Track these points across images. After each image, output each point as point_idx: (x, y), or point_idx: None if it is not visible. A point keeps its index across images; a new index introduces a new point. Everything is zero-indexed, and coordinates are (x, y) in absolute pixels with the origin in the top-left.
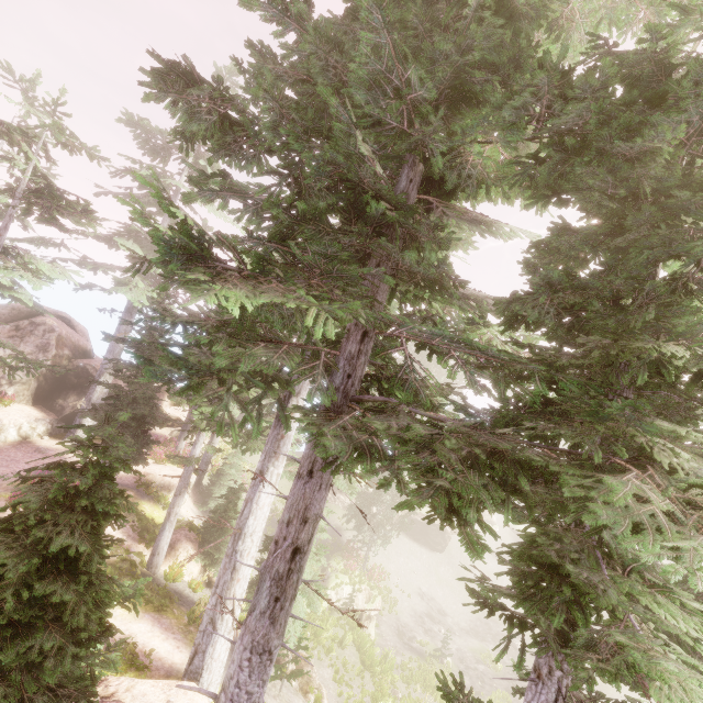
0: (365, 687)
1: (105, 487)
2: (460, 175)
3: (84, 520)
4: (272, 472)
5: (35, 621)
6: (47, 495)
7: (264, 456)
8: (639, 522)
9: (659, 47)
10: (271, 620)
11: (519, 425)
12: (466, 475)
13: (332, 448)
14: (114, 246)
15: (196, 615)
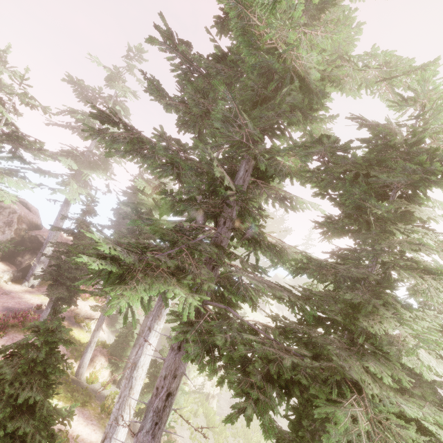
0: (209, 441)
1: (53, 356)
2: (276, 169)
3: (39, 379)
4: (156, 328)
5: (7, 442)
6: (16, 368)
7: (151, 318)
8: (351, 440)
9: (389, 122)
10: (153, 435)
11: (298, 342)
12: (265, 388)
13: (192, 353)
14: (58, 160)
15: (105, 407)
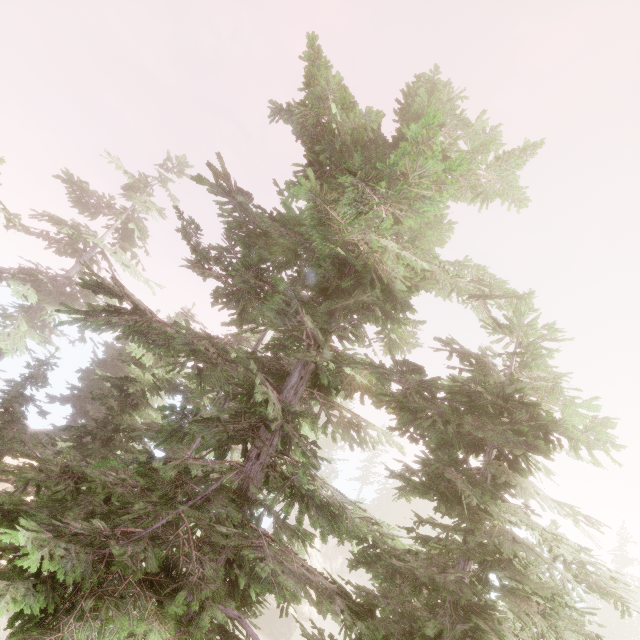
0: None
1: None
2: (342, 380)
3: None
4: None
5: None
6: None
7: None
8: None
9: (483, 353)
10: None
11: None
12: None
13: None
14: (7, 282)
15: None
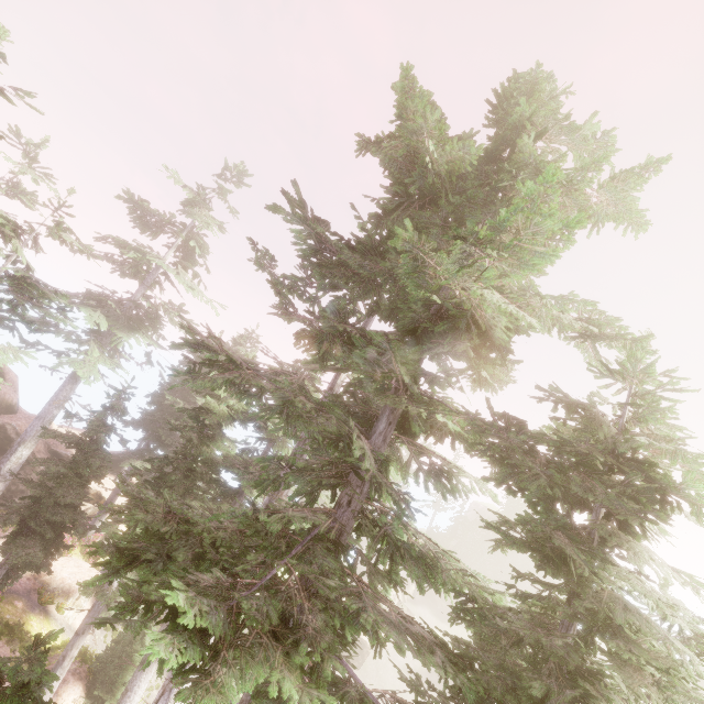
0: None
1: None
2: (432, 426)
3: None
4: None
5: None
6: None
7: None
8: None
9: (592, 403)
10: None
11: None
12: None
13: None
14: (78, 308)
15: None
